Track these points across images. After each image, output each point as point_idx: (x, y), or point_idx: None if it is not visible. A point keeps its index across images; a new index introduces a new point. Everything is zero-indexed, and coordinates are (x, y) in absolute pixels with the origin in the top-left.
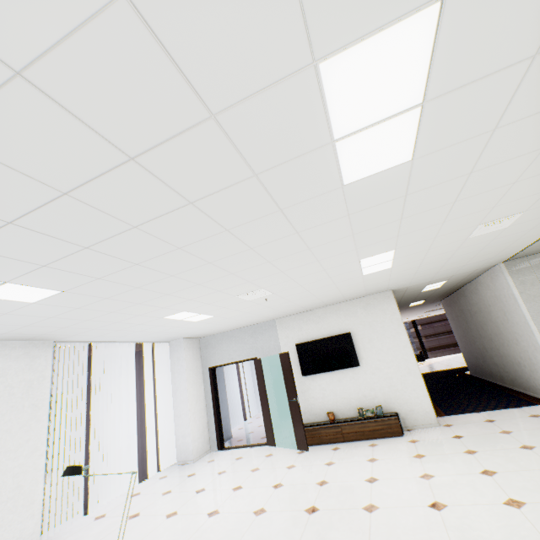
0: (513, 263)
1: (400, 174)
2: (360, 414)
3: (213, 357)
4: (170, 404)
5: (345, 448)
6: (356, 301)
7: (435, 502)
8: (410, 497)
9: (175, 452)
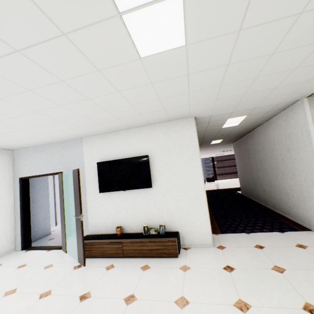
0: None
1: None
2: (145, 231)
3: (24, 168)
4: None
5: (118, 268)
6: (159, 126)
7: None
8: None
9: None
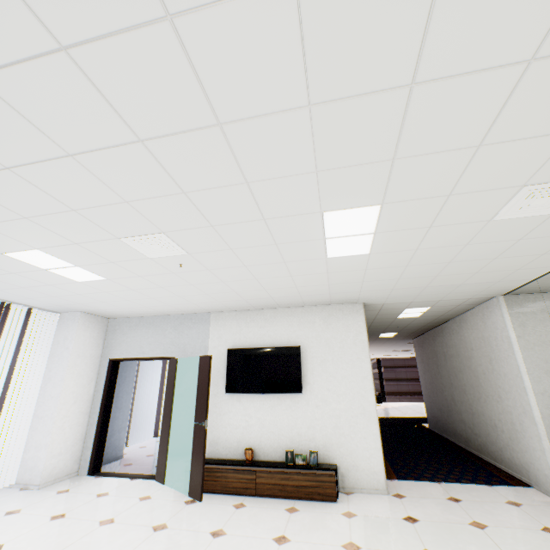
0: (515, 299)
1: None
2: (288, 459)
3: (119, 346)
4: (34, 398)
5: (252, 507)
6: (316, 309)
7: None
8: None
9: (18, 469)
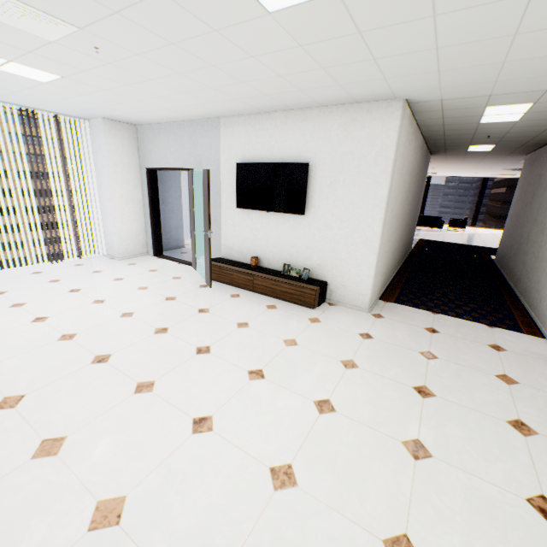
0: None
1: None
2: (284, 271)
3: (150, 155)
4: (97, 198)
5: (243, 299)
6: (337, 111)
7: (208, 418)
8: (198, 395)
9: (106, 246)
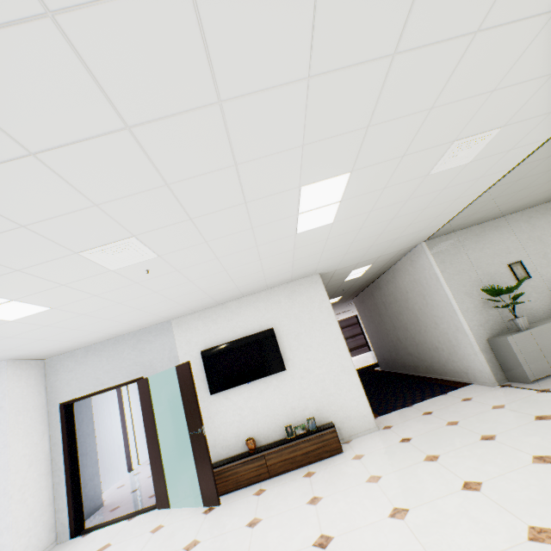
0: (433, 242)
1: None
2: (289, 434)
3: (68, 386)
4: None
5: (273, 488)
6: (279, 289)
7: None
8: None
9: None
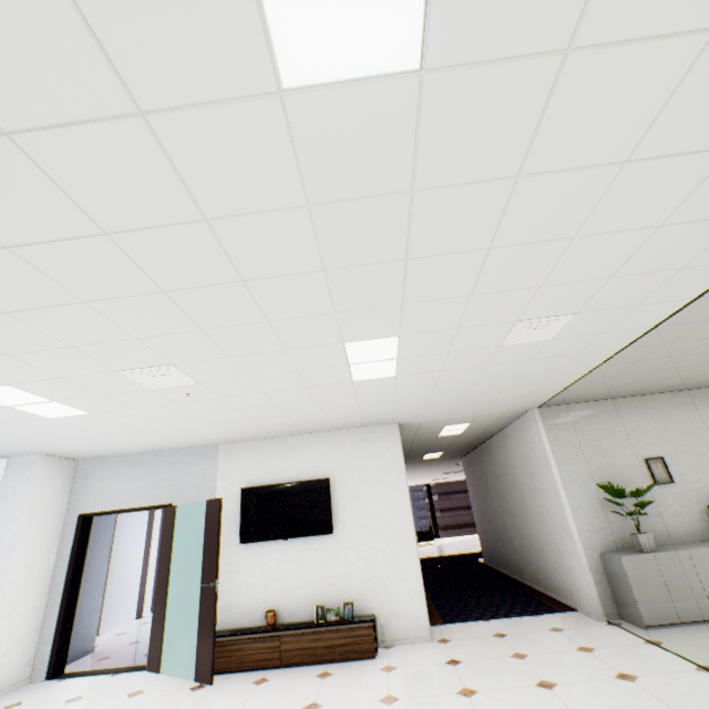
0: (548, 411)
1: (400, 111)
2: (318, 616)
3: (93, 496)
4: None
5: (277, 680)
6: (347, 432)
7: None
8: None
9: None
